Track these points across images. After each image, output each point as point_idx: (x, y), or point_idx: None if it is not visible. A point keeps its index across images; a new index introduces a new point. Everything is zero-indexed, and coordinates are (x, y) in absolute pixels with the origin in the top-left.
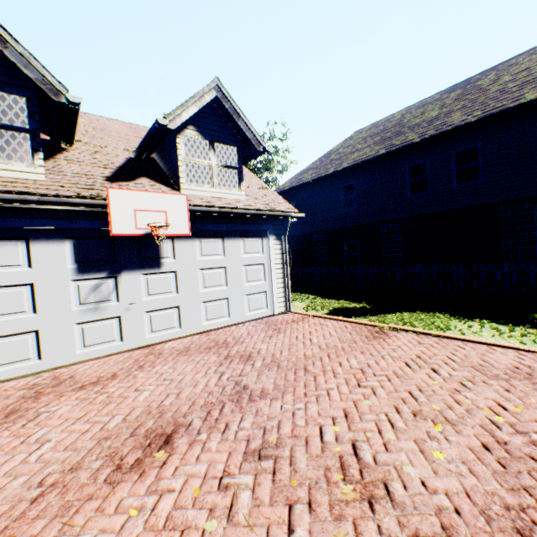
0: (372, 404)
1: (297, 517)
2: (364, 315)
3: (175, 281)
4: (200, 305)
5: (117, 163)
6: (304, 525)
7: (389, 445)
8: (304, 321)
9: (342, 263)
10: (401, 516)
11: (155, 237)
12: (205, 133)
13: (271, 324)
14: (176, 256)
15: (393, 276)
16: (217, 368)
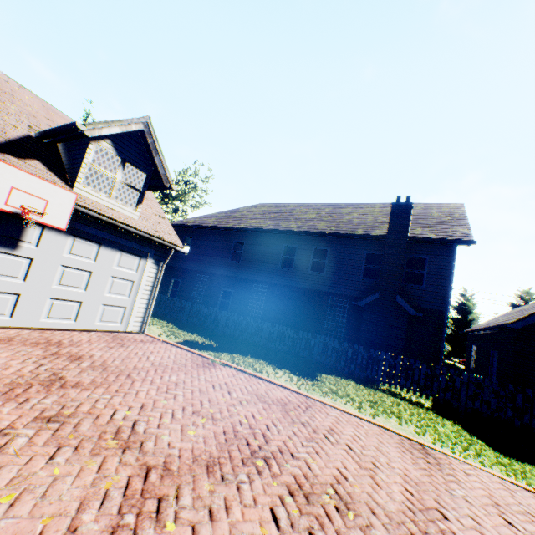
0: (168, 403)
1: (62, 452)
2: (208, 350)
3: (28, 268)
4: (47, 301)
5: (12, 134)
6: (65, 456)
7: (162, 425)
8: (152, 343)
9: (215, 305)
10: (141, 456)
11: (24, 219)
12: (121, 152)
13: (119, 338)
14: (40, 244)
15: (247, 326)
16: (39, 360)
